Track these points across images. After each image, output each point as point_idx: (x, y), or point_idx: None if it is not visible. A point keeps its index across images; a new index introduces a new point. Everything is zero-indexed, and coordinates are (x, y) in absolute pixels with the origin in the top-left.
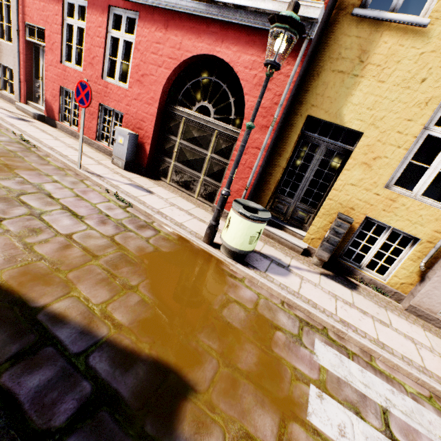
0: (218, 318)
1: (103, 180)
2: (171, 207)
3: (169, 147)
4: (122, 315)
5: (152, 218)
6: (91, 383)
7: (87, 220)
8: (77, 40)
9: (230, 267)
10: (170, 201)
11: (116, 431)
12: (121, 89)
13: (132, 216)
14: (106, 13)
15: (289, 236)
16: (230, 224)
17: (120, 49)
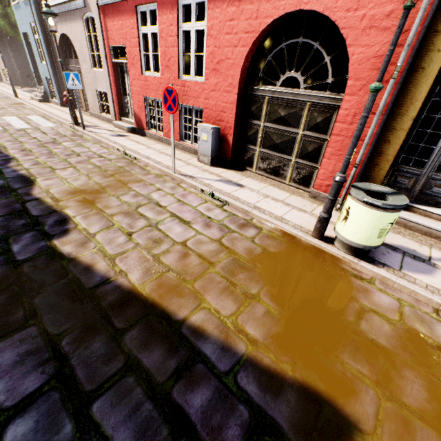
0: (357, 333)
1: (196, 180)
2: (265, 199)
3: (252, 133)
4: (254, 329)
5: (250, 215)
6: (246, 408)
7: (194, 224)
8: (152, 47)
9: (351, 265)
10: (262, 192)
11: None
12: (198, 84)
13: (231, 215)
14: (175, 8)
15: (421, 218)
16: (349, 216)
17: (192, 42)
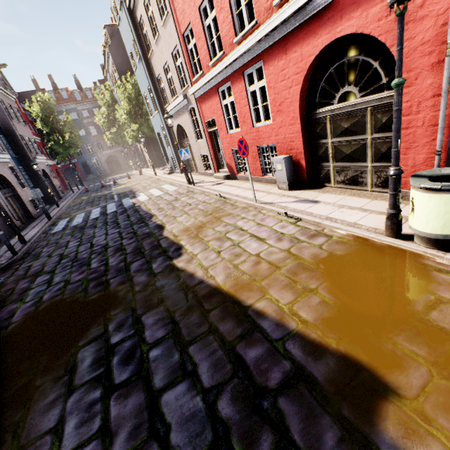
0: (423, 321)
1: (274, 205)
2: (339, 209)
3: (322, 152)
4: (306, 313)
5: (321, 226)
6: (289, 363)
7: (268, 240)
8: (232, 111)
9: (436, 259)
10: (338, 204)
11: (314, 404)
12: (268, 127)
13: (302, 229)
14: (242, 79)
15: None
16: (414, 206)
17: (258, 97)
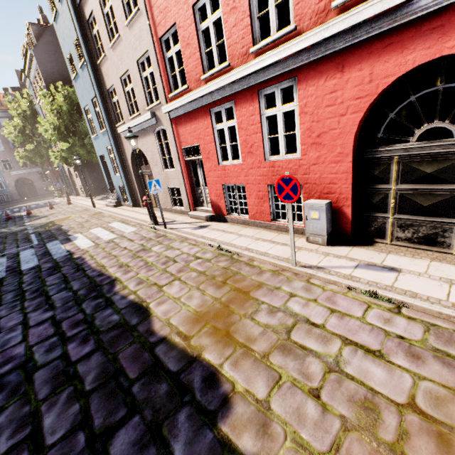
0: None
1: (329, 272)
2: (452, 287)
3: (378, 199)
4: None
5: None
6: None
7: (391, 357)
8: (229, 138)
9: None
10: (436, 276)
11: None
12: (292, 162)
13: (428, 326)
14: (256, 99)
15: None
16: None
17: (279, 124)
